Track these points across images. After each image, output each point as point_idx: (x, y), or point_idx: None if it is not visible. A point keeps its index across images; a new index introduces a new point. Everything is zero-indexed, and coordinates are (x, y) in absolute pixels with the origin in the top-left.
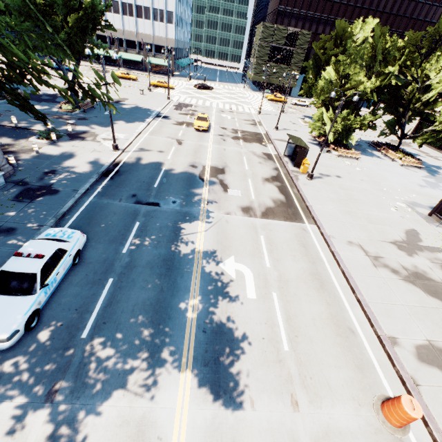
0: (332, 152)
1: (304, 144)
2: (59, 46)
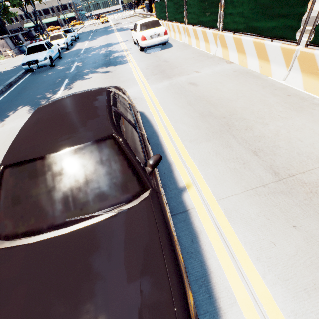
0: None
1: None
2: (25, 1)
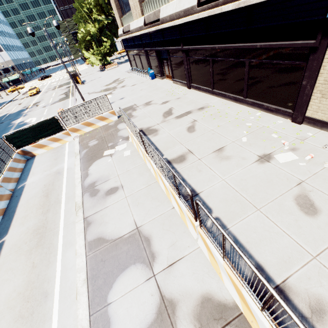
0: (105, 70)
1: (74, 71)
2: None
